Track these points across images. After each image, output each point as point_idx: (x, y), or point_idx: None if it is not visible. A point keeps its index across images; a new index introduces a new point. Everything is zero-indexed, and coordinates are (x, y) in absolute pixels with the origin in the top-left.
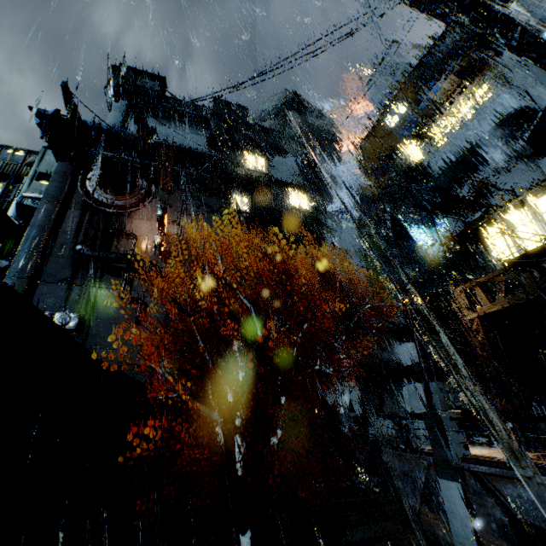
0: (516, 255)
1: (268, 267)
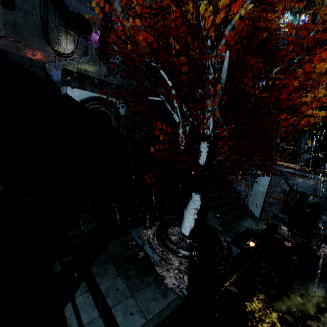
0: None
1: None
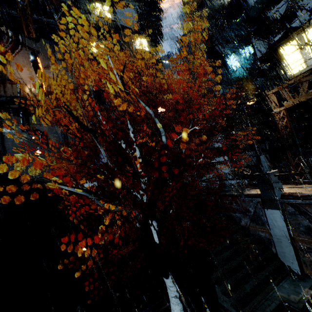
0: (303, 65)
1: (127, 97)
